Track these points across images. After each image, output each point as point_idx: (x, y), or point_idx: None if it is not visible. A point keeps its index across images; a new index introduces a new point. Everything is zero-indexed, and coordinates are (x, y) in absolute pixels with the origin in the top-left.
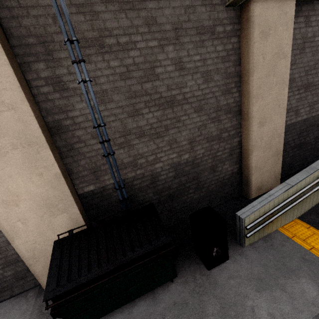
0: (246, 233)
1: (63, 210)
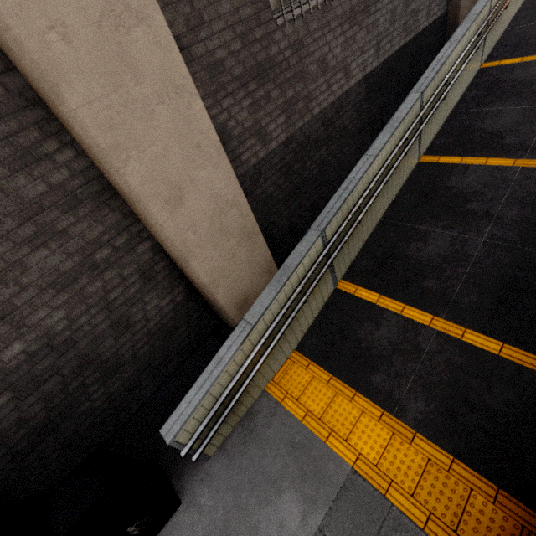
0: (197, 445)
1: None
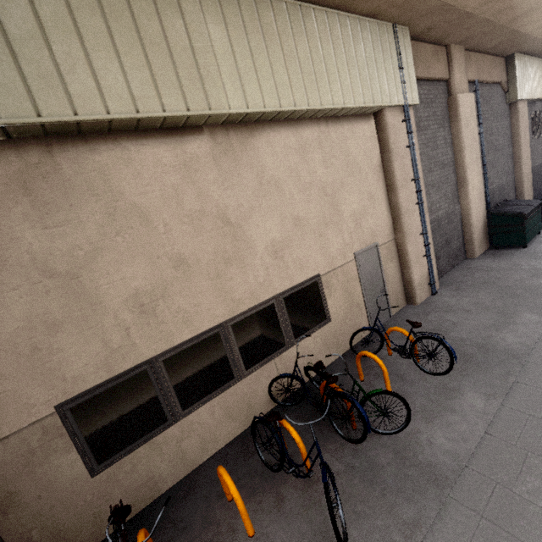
0: None
1: (482, 199)
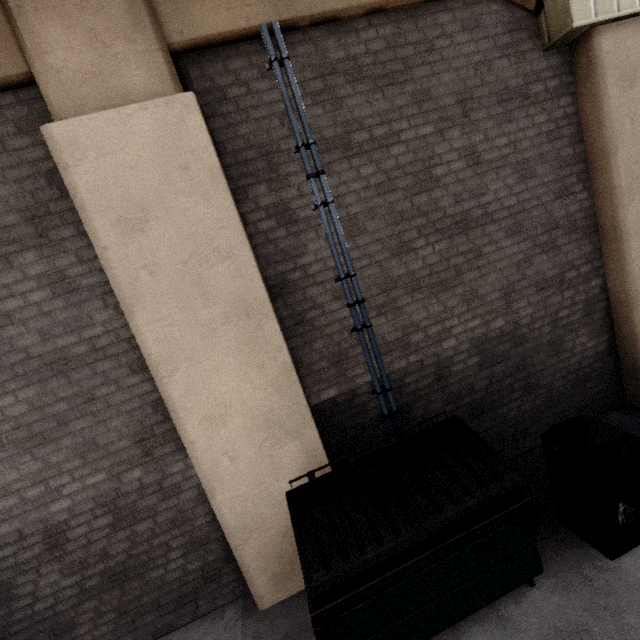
0: None
1: (293, 433)
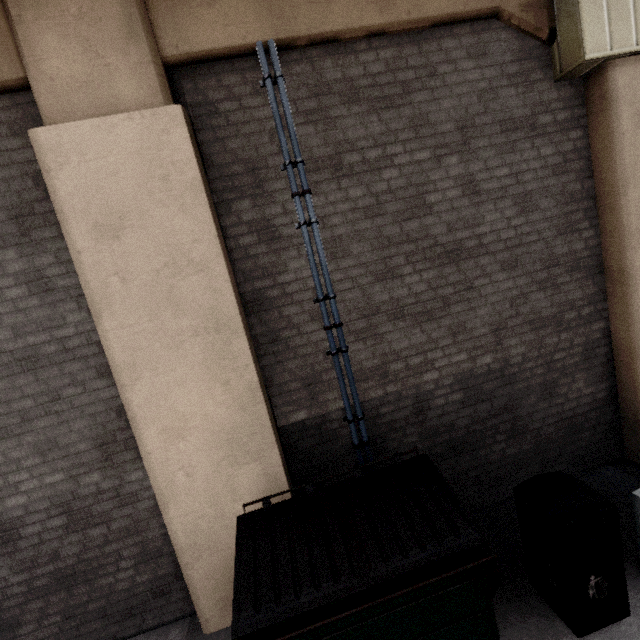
0: None
1: (254, 454)
